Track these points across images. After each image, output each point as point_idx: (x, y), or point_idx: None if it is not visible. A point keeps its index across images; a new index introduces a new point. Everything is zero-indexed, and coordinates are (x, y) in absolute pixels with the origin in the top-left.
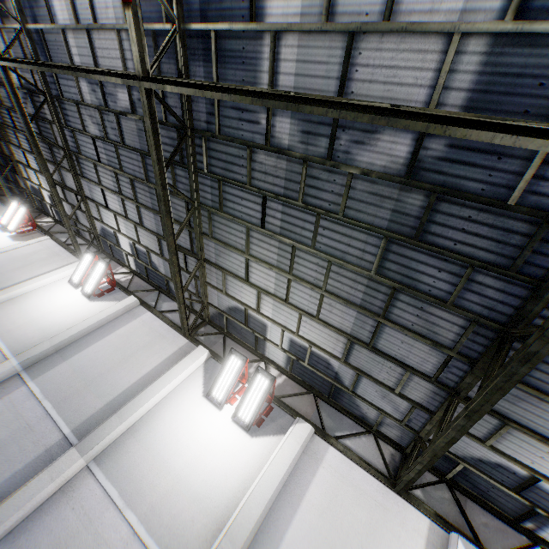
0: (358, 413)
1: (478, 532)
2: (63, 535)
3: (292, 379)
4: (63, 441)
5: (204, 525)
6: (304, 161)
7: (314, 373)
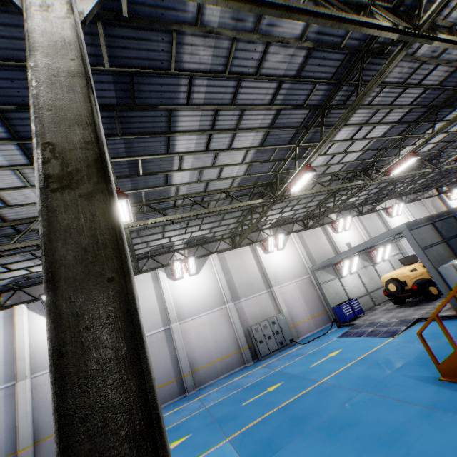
0: None
1: (162, 263)
2: None
3: None
4: (8, 389)
5: None
6: (6, 237)
7: None
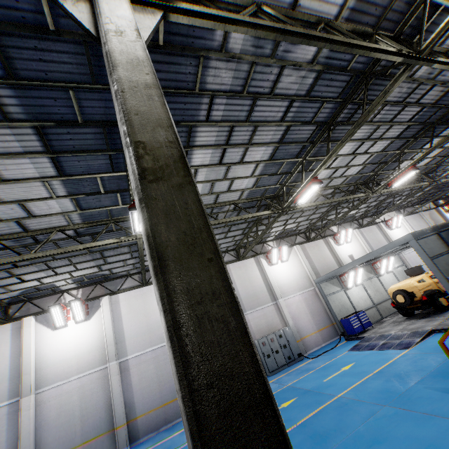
0: (120, 275)
1: None
2: (57, 405)
3: (85, 287)
4: (11, 405)
5: (99, 352)
6: (25, 247)
7: (93, 279)
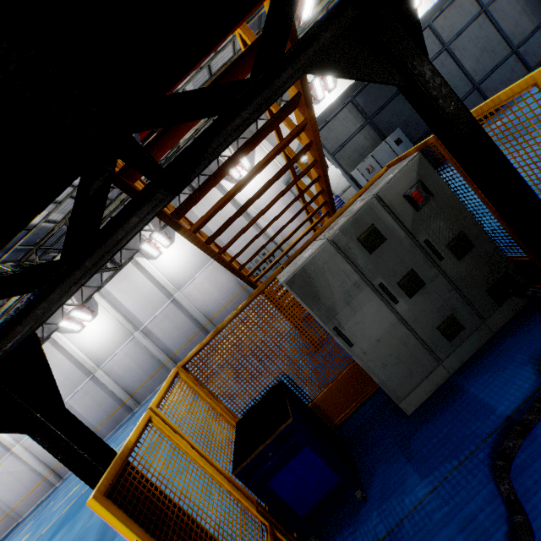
0: None
1: (135, 248)
2: (119, 368)
3: (74, 295)
4: (92, 379)
5: (122, 331)
6: None
7: None
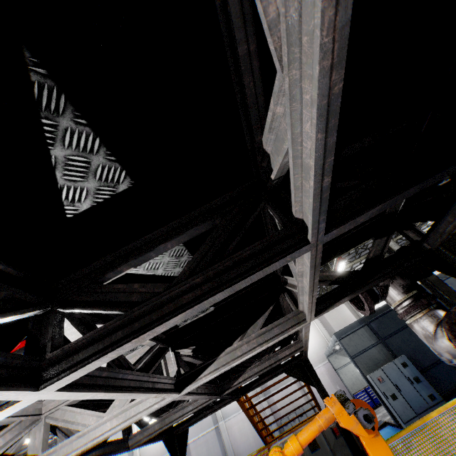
0: None
1: None
2: None
3: None
4: None
5: None
6: None
7: None
